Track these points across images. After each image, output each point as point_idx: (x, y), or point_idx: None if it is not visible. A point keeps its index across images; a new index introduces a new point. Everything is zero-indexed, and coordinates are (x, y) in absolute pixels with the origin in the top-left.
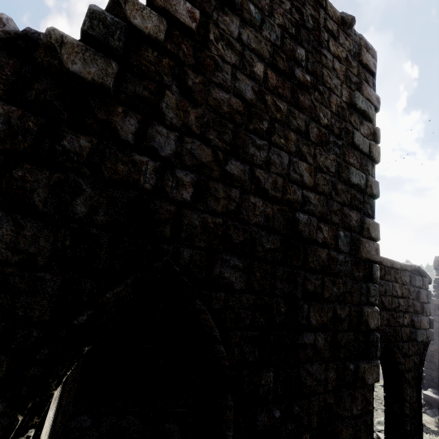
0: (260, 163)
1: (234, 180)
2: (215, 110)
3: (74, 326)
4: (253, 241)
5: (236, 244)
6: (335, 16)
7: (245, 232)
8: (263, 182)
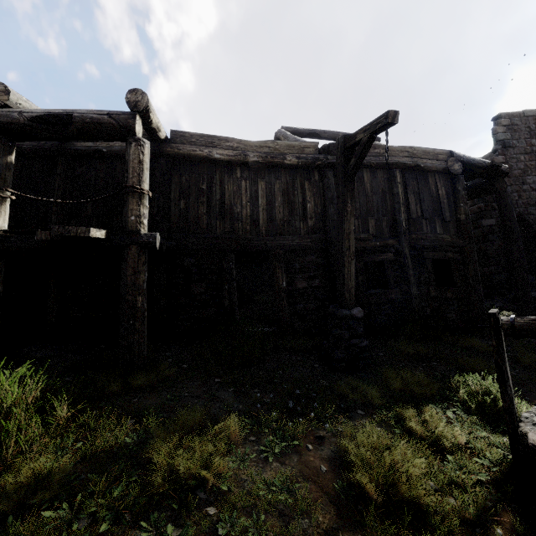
0: (531, 183)
1: (526, 190)
2: (515, 177)
3: None
4: (535, 202)
5: (531, 204)
6: None
7: (533, 201)
8: (533, 187)
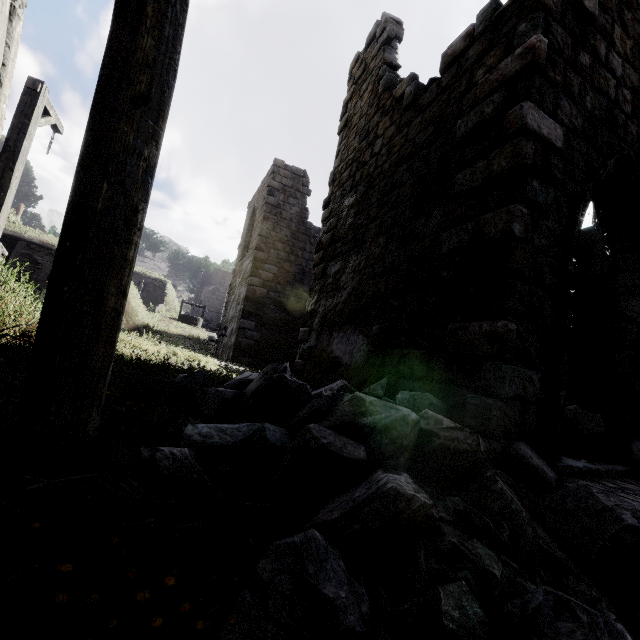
0: None
1: None
2: (638, 44)
3: (598, 176)
4: None
5: None
6: None
7: None
8: None
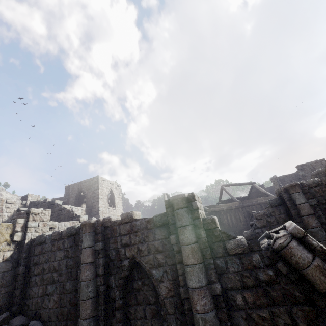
0: None
1: None
2: None
3: None
4: None
5: None
6: (314, 162)
7: None
8: None
